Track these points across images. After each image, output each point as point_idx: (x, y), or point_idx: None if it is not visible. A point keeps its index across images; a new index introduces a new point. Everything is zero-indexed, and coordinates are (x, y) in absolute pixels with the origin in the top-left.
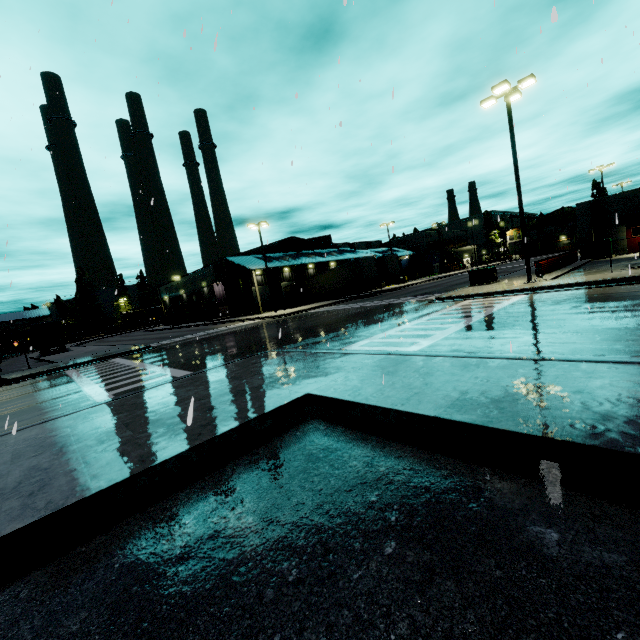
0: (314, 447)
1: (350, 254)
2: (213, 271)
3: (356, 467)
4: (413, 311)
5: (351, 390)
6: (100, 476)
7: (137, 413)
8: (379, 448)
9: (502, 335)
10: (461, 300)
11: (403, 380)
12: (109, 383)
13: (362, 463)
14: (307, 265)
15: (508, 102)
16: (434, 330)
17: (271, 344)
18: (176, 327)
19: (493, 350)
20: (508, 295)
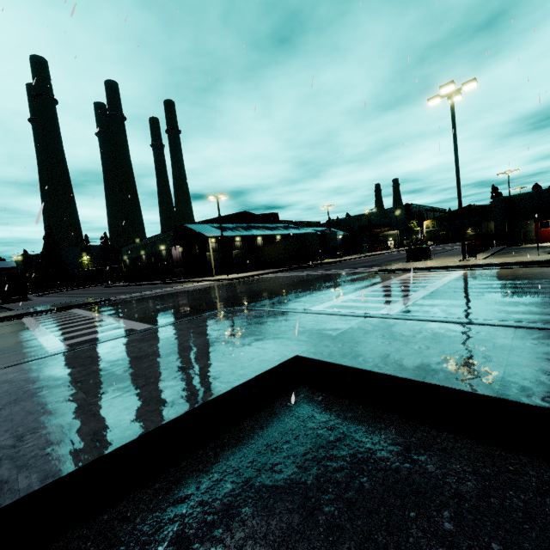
0: (317, 425)
1: (294, 230)
2: (172, 236)
3: (390, 461)
4: (362, 280)
5: (350, 354)
6: (33, 465)
7: (93, 369)
8: (407, 432)
9: (474, 304)
10: (404, 272)
11: (408, 345)
12: (64, 332)
13: (396, 455)
14: (256, 237)
15: (452, 101)
16: (395, 296)
17: (230, 302)
18: (134, 284)
19: (477, 318)
20: (449, 270)
